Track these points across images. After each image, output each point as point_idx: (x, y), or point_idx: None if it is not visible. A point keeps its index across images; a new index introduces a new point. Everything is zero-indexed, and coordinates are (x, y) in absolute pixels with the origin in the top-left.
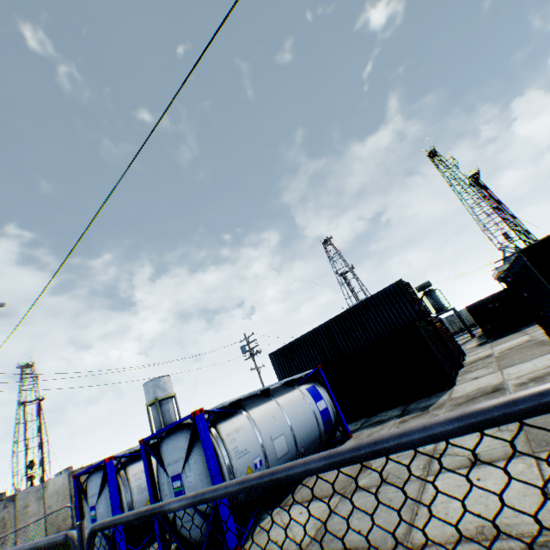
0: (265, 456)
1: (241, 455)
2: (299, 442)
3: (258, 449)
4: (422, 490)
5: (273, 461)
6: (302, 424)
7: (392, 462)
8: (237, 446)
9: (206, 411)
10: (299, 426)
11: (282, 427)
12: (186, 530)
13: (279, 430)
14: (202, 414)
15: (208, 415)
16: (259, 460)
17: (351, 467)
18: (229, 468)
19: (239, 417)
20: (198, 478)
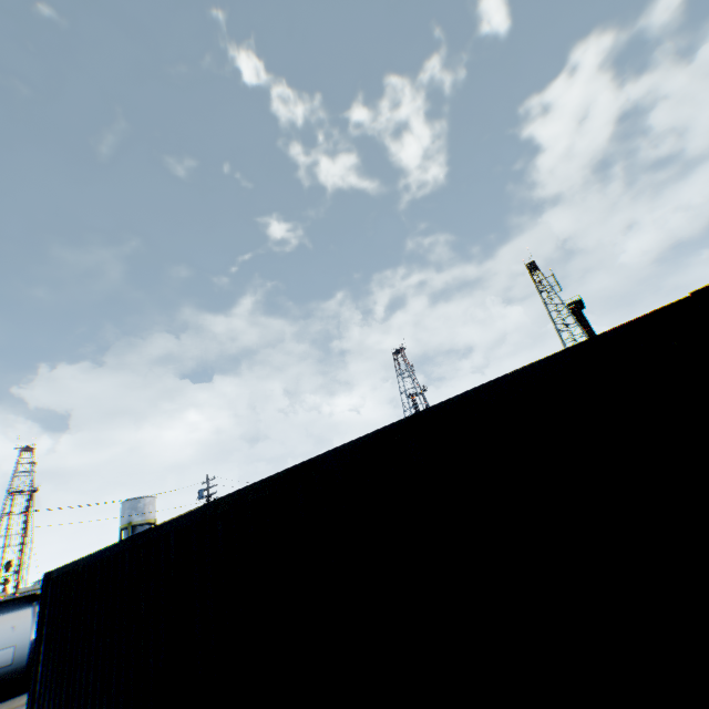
0: None
1: None
2: None
3: None
4: None
5: None
6: None
7: None
8: None
9: None
10: None
11: (19, 638)
12: None
13: (12, 641)
14: None
15: None
16: None
17: None
18: None
19: None
20: None
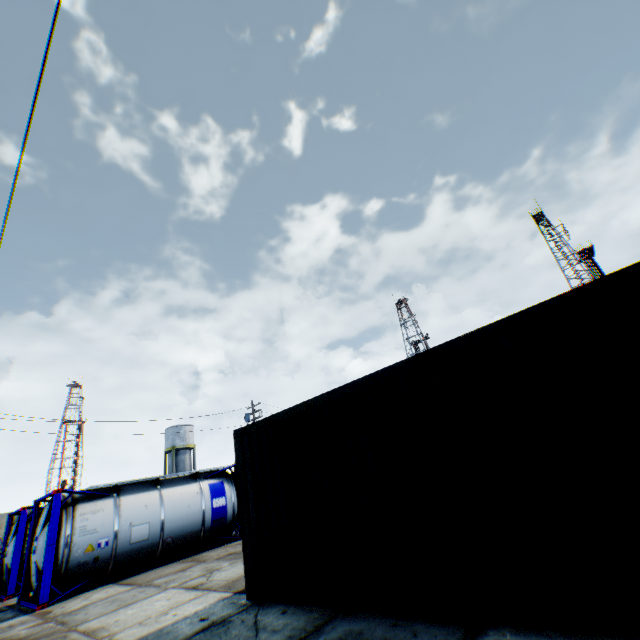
0: (116, 538)
1: (88, 533)
2: (168, 532)
3: (110, 530)
4: (149, 596)
5: (124, 544)
6: (180, 516)
7: (194, 570)
8: (87, 525)
9: (68, 491)
10: (175, 518)
11: (151, 516)
12: (34, 581)
13: (146, 519)
14: (60, 494)
15: (69, 495)
16: (106, 540)
17: (185, 565)
18: (68, 542)
19: (107, 500)
20: (45, 543)
